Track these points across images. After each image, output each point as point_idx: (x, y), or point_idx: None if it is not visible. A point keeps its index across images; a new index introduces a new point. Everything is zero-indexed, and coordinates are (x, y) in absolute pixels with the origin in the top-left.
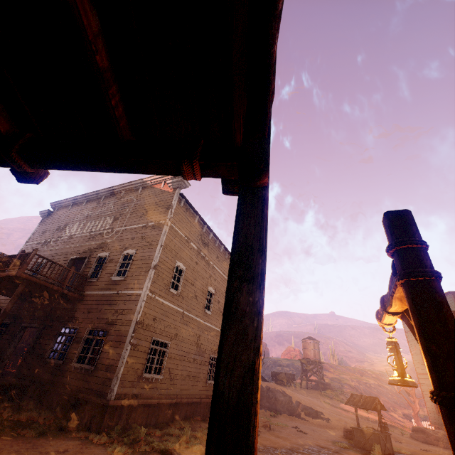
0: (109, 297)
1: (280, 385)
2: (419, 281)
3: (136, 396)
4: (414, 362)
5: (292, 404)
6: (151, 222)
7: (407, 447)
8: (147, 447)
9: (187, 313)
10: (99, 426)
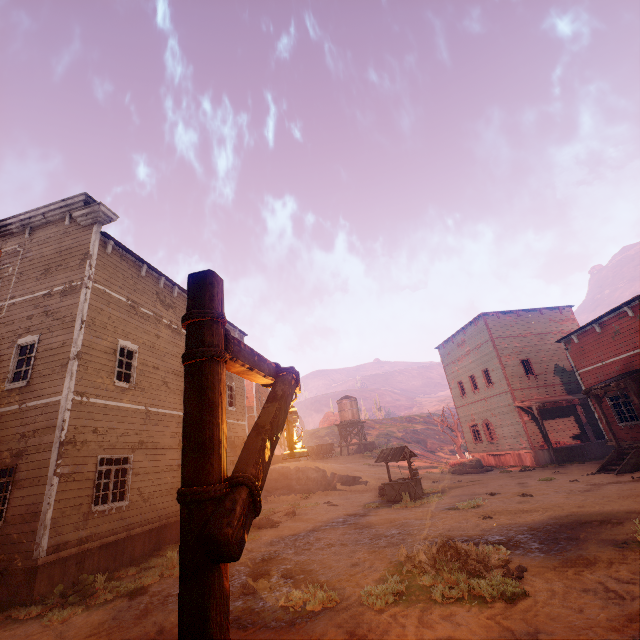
0: (5, 417)
1: (316, 460)
2: (194, 365)
3: (88, 539)
4: (453, 397)
5: (327, 478)
6: (59, 286)
7: (441, 485)
8: (109, 595)
9: (154, 410)
10: (29, 597)
